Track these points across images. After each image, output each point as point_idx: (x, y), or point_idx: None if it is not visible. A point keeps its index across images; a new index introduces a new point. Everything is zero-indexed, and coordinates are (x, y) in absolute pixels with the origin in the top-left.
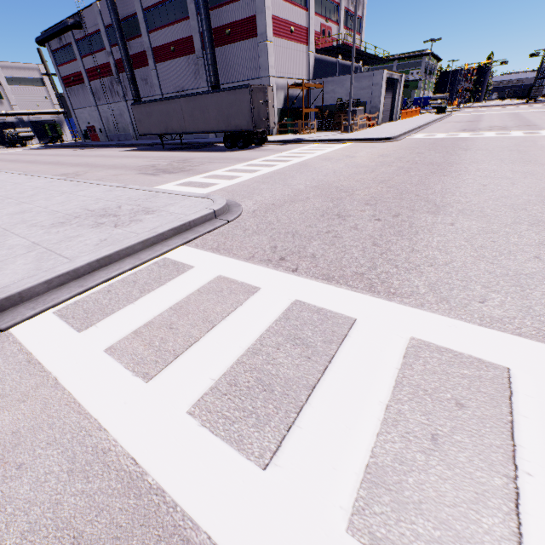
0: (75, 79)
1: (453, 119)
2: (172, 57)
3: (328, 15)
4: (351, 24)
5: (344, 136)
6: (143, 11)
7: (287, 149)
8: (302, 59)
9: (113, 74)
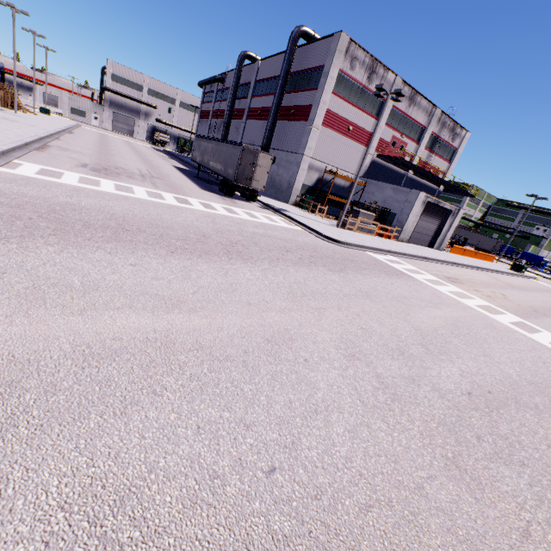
0: (206, 114)
1: (506, 277)
2: (257, 118)
3: (407, 132)
4: (439, 149)
5: (317, 224)
6: (256, 82)
7: (243, 207)
8: (356, 156)
9: (224, 118)
